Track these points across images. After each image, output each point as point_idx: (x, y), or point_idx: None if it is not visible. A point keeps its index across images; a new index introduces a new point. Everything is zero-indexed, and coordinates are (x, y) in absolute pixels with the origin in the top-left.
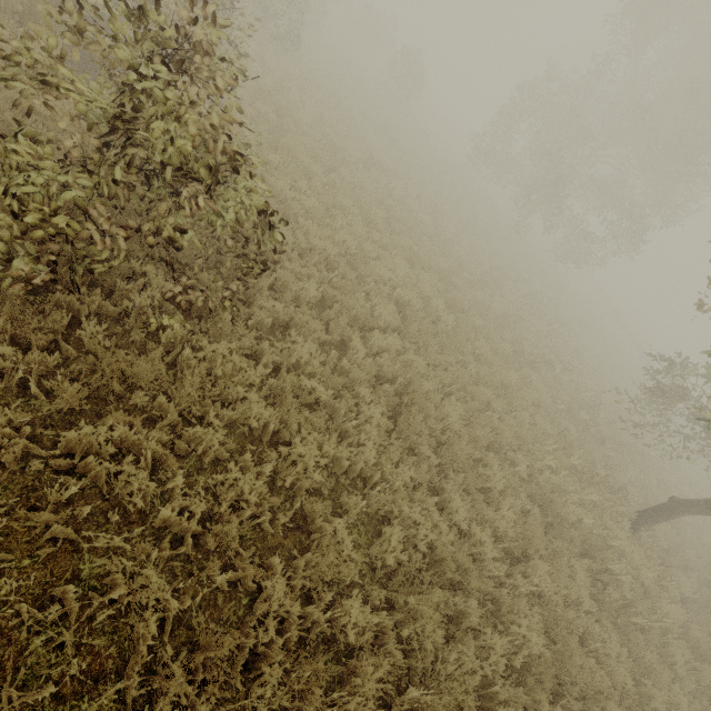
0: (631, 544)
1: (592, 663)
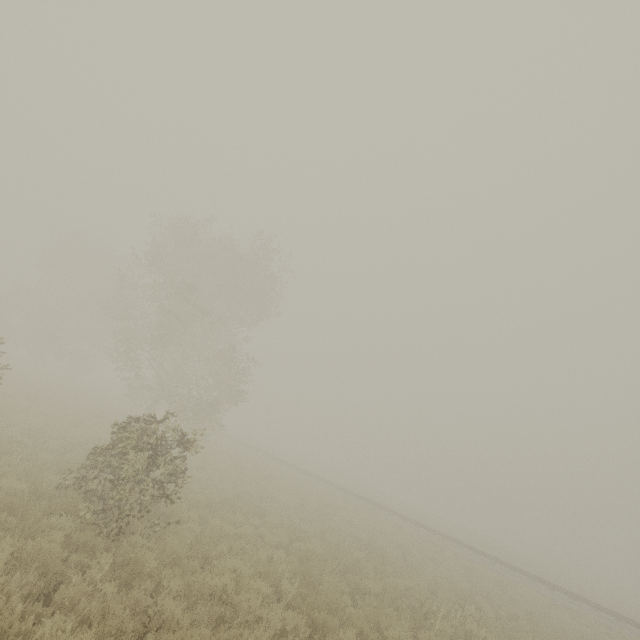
0: None
1: None
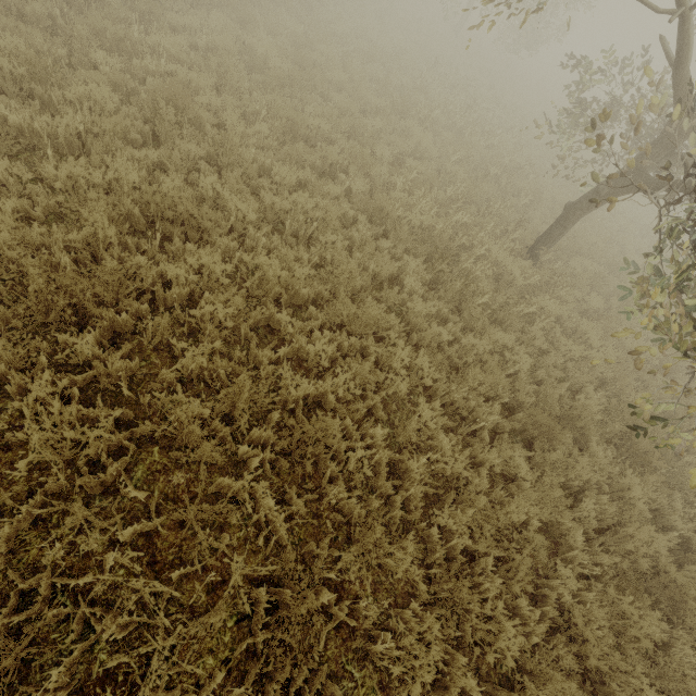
0: (515, 260)
1: (393, 318)
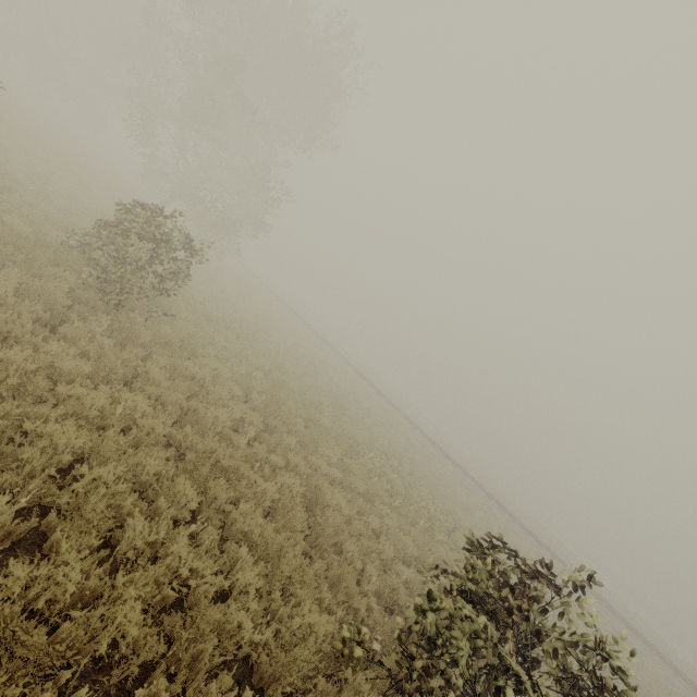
0: None
1: None
